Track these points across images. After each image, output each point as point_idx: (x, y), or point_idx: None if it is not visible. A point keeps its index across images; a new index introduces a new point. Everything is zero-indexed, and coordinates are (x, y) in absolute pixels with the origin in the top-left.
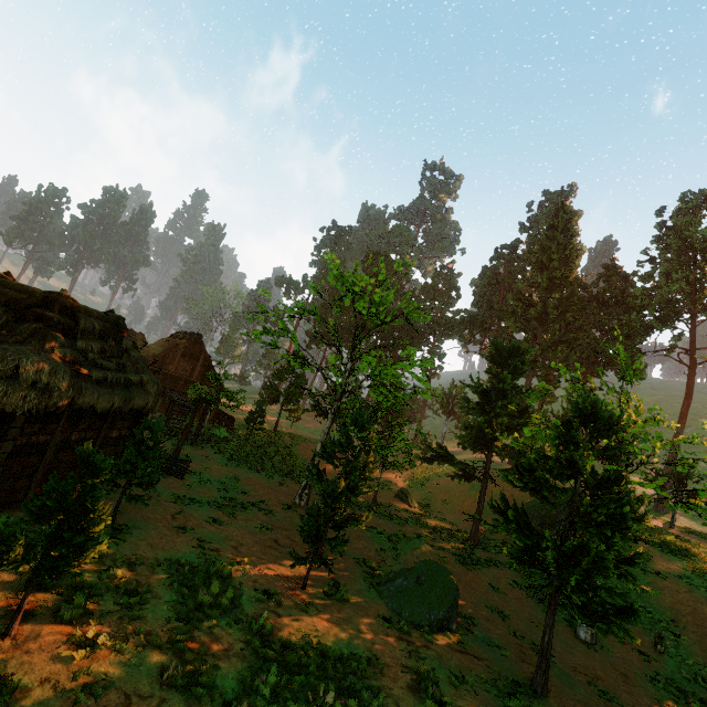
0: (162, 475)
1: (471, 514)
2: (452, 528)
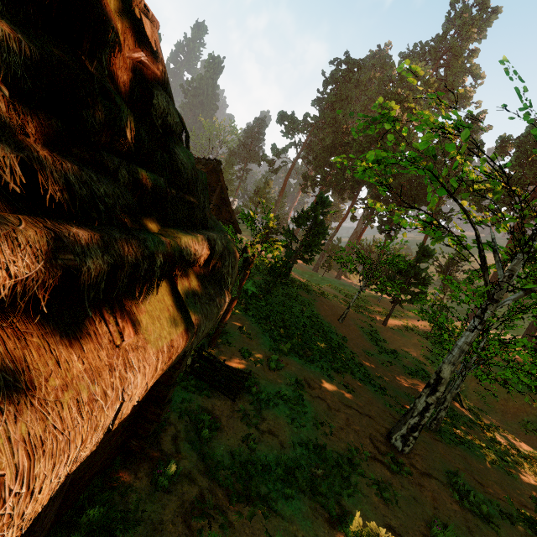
0: (204, 392)
1: (520, 419)
2: (524, 451)
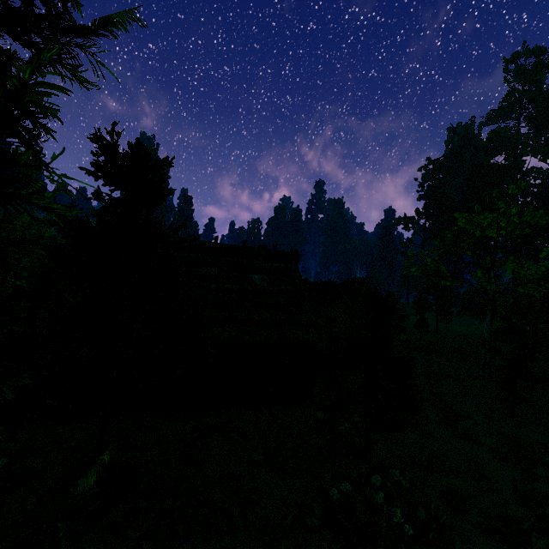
0: None
1: None
2: None
